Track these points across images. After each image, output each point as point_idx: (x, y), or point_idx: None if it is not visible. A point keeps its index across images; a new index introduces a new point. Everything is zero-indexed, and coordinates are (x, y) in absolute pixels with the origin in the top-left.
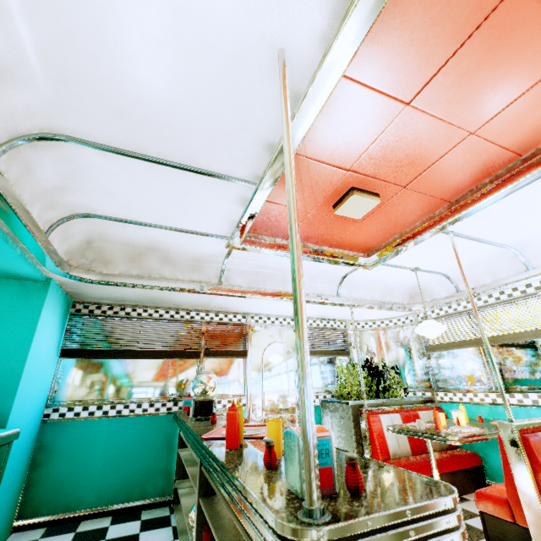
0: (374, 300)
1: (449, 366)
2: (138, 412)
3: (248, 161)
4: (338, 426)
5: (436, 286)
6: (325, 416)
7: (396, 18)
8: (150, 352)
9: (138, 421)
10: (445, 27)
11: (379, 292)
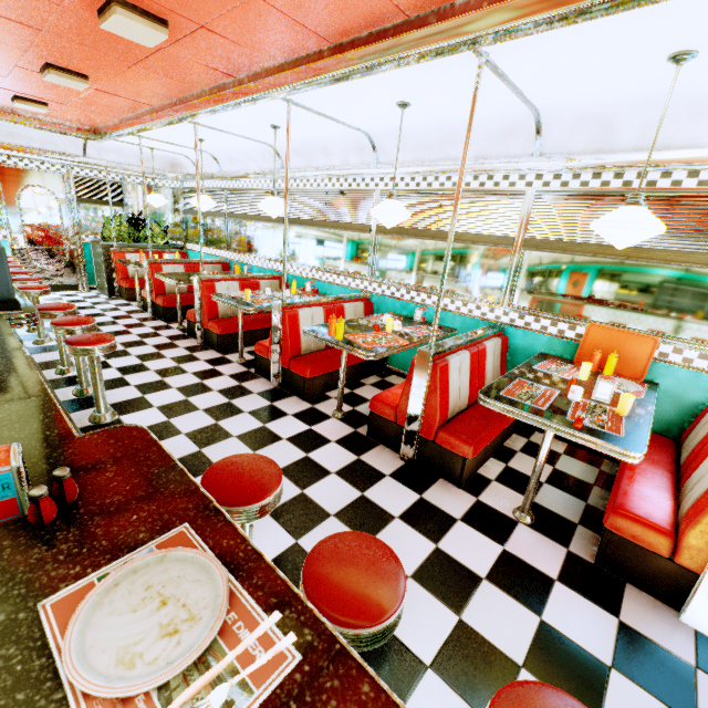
0: (131, 165)
1: (194, 227)
2: None
3: None
4: (99, 258)
5: (187, 163)
6: (93, 251)
7: None
8: None
9: None
10: None
11: (136, 158)
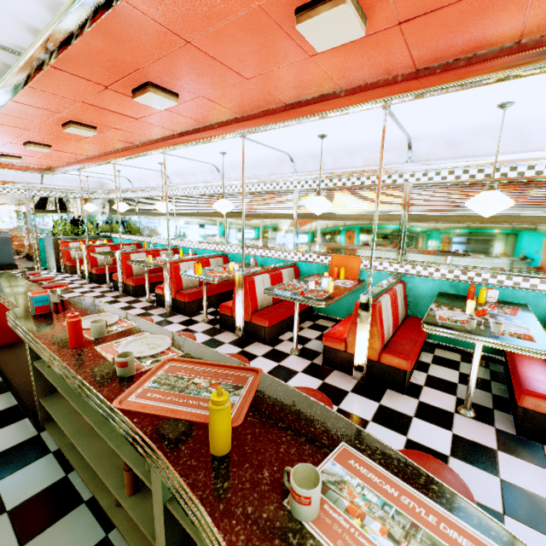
0: (73, 186)
1: (117, 222)
2: None
3: None
4: (50, 248)
5: (111, 183)
6: (46, 243)
7: None
8: None
9: None
10: None
11: (76, 182)
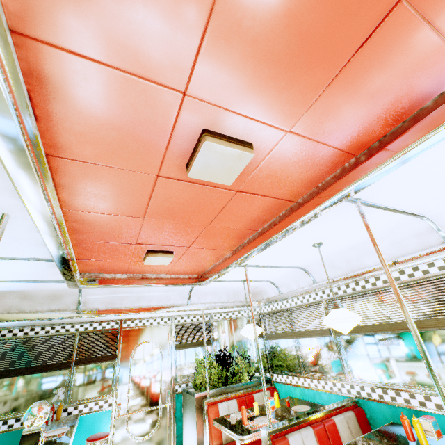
0: (222, 302)
1: (279, 352)
2: (3, 429)
3: (40, 251)
4: (189, 415)
5: (268, 288)
6: (184, 404)
7: (89, 190)
8: (20, 370)
9: (2, 438)
10: (130, 191)
11: (226, 295)
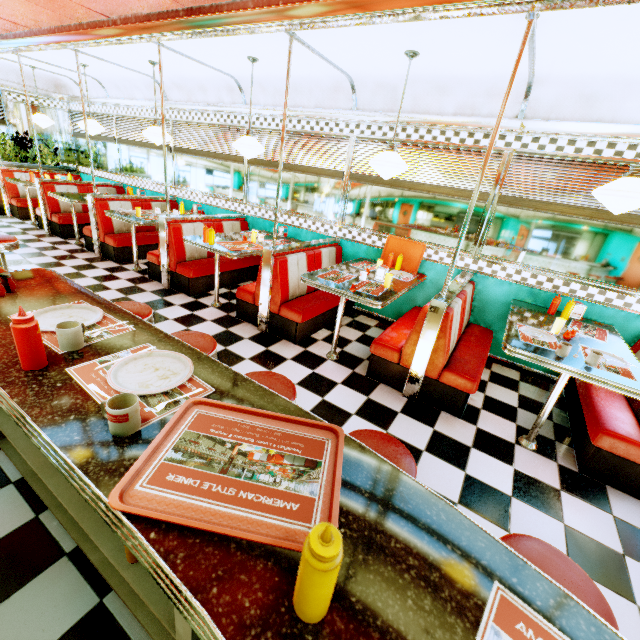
0: (10, 81)
1: (85, 150)
2: None
3: None
4: None
5: (72, 85)
6: None
7: None
8: None
9: None
10: None
11: (16, 75)
